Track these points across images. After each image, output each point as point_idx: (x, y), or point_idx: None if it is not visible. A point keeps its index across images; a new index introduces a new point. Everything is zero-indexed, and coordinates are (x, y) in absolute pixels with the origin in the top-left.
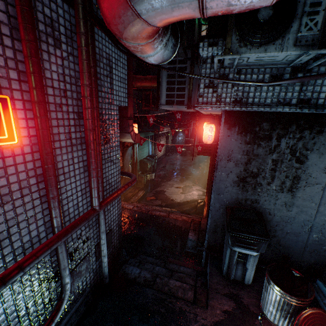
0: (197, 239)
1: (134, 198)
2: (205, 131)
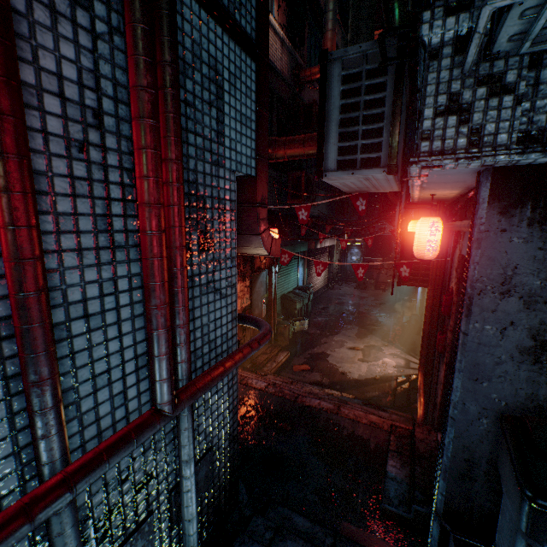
0: (409, 478)
1: (270, 366)
2: (420, 232)
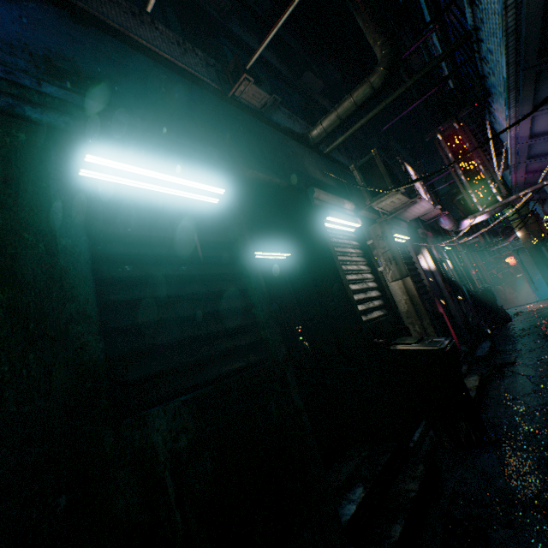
0: None
1: None
2: (508, 260)
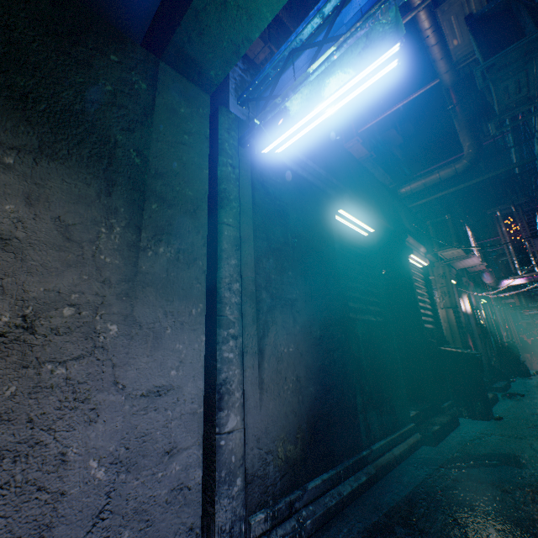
0: None
1: None
2: None
